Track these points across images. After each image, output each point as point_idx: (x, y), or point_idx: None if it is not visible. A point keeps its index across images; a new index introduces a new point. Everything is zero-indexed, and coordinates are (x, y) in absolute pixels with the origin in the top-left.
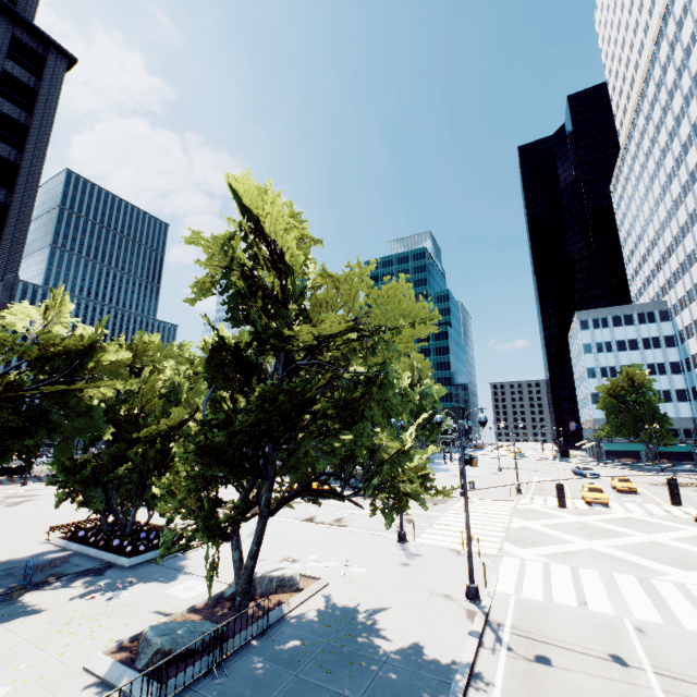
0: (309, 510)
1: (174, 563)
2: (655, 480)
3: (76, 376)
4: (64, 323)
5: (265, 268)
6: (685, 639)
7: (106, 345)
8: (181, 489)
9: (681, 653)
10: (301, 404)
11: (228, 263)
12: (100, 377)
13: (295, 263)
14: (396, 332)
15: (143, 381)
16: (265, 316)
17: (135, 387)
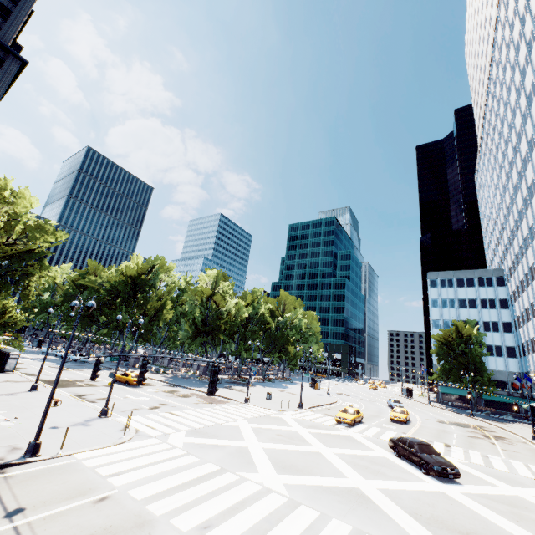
0: (101, 390)
1: None
2: (450, 420)
3: None
4: None
5: None
6: (120, 513)
7: None
8: None
9: (82, 520)
10: None
11: None
12: None
13: None
14: None
15: None
16: None
17: None
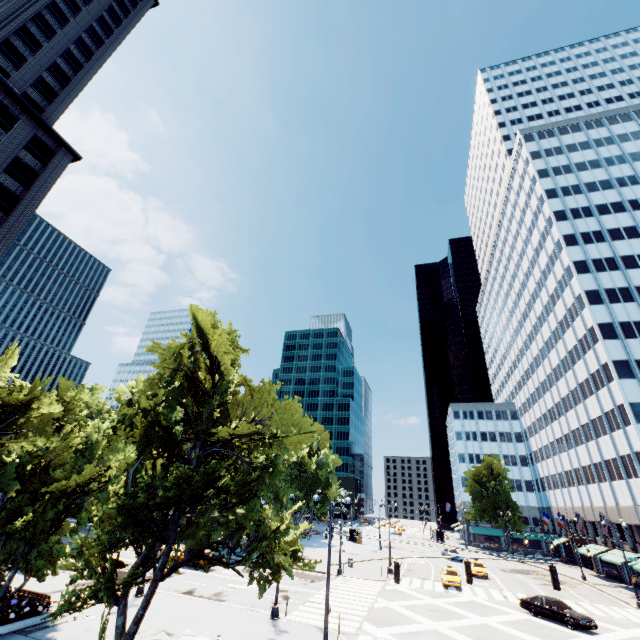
0: (190, 582)
1: (44, 634)
2: (506, 566)
3: (8, 429)
4: (5, 375)
5: (203, 368)
6: None
7: (40, 400)
8: (95, 549)
9: None
10: (209, 480)
11: (176, 362)
12: (29, 431)
13: (226, 370)
14: (287, 435)
15: (63, 436)
16: (196, 406)
17: (58, 443)
